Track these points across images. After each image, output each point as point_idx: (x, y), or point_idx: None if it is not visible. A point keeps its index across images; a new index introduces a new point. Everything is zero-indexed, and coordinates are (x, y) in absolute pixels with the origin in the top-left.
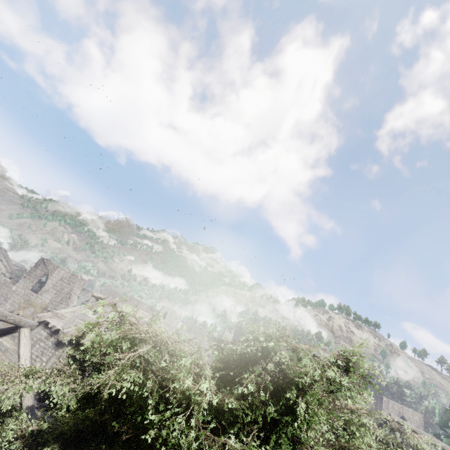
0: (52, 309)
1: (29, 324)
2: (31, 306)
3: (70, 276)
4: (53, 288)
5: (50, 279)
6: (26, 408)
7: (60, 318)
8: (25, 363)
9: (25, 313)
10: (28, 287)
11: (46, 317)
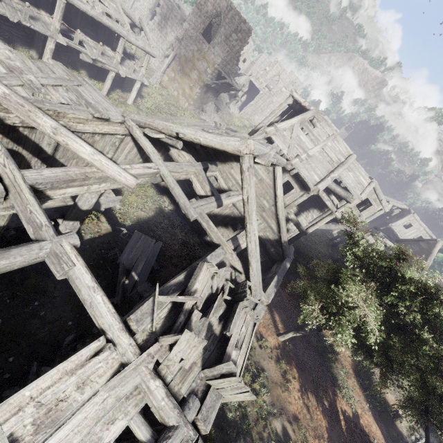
0: (274, 123)
1: (283, 164)
2: (204, 59)
3: (245, 30)
4: (225, 42)
5: (222, 26)
6: (284, 242)
7: (281, 137)
8: (281, 205)
9: (199, 66)
10: (199, 30)
11: (271, 133)
